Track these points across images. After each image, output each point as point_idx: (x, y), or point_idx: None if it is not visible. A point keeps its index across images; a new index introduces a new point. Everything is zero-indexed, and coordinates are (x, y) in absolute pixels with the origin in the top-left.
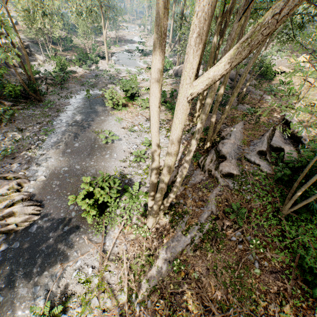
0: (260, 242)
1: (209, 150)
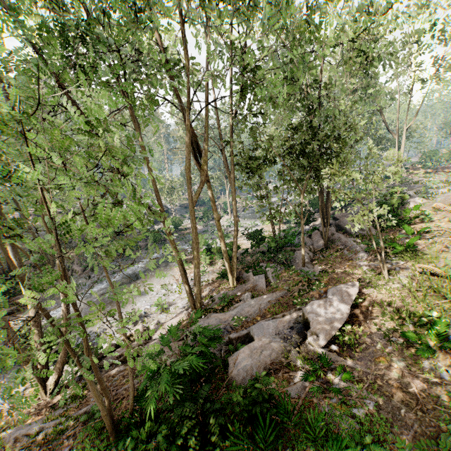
0: None
1: None
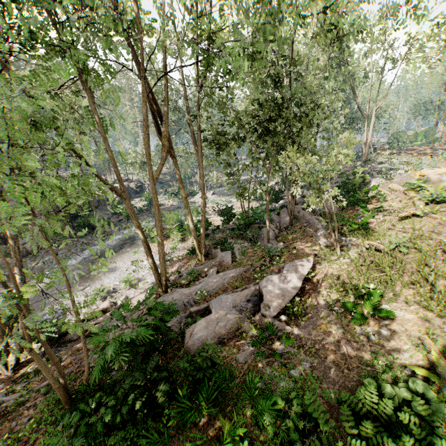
0: (17, 444)
1: None
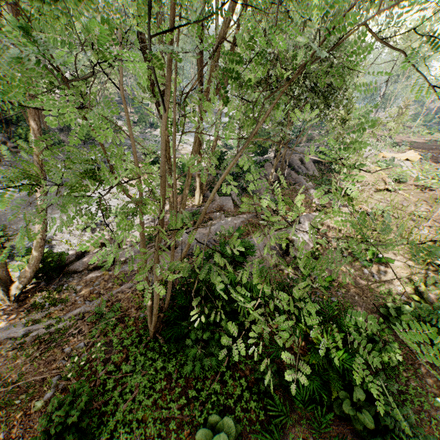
0: (90, 366)
1: None
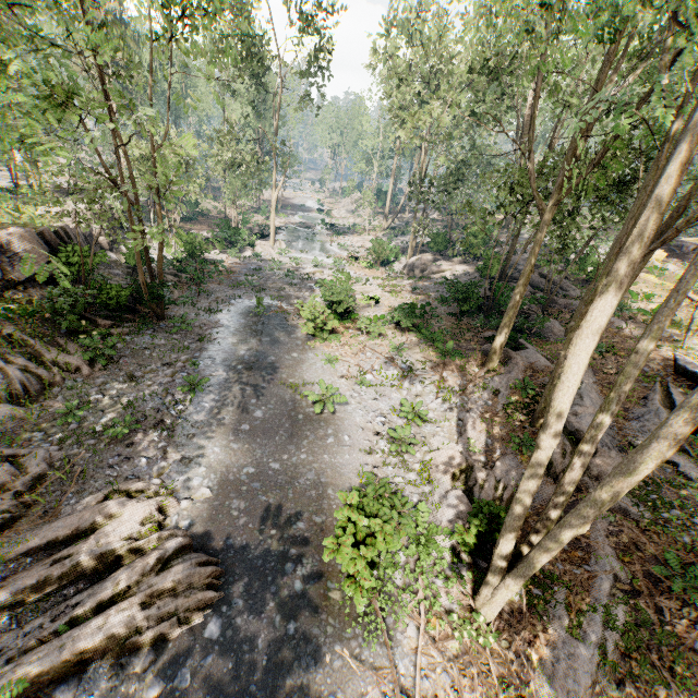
0: None
1: None
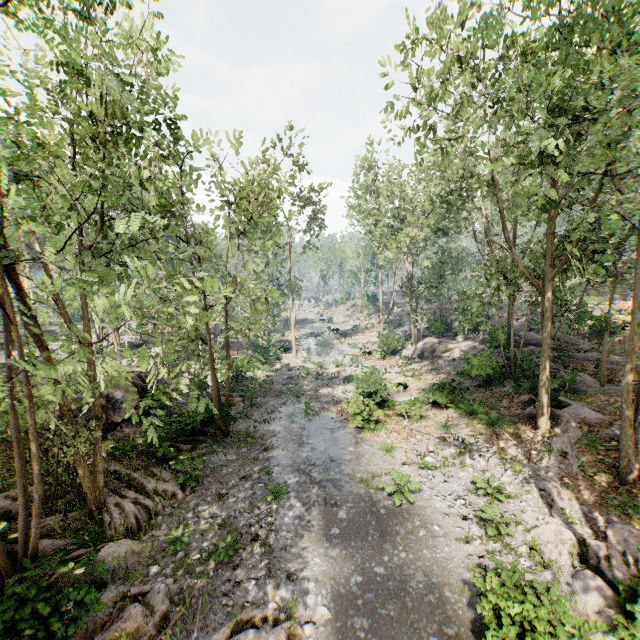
0: None
1: (637, 484)
